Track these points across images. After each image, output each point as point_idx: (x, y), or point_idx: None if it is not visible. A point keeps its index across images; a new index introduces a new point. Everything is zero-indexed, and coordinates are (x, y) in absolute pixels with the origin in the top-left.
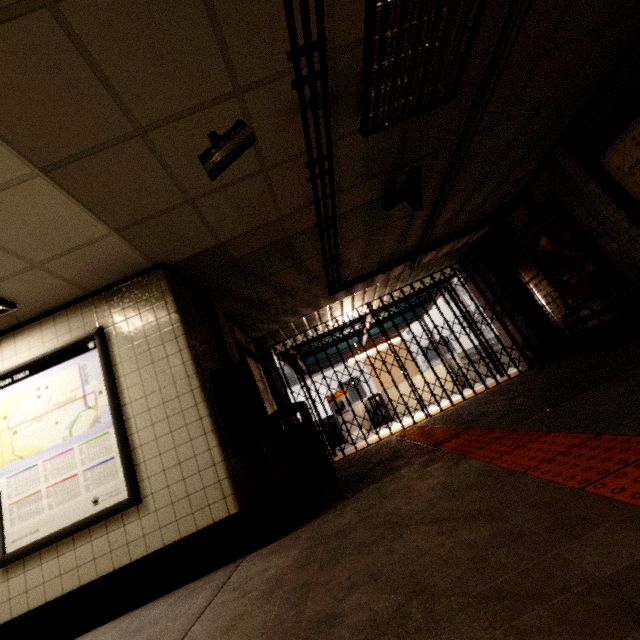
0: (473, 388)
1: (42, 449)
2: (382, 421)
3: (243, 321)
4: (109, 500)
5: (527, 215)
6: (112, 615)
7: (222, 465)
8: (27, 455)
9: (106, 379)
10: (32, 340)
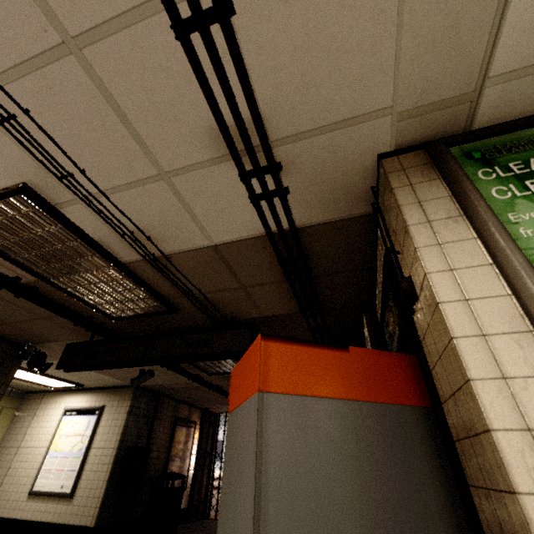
0: None
1: (62, 451)
2: None
3: (190, 402)
4: (65, 489)
5: None
6: None
7: (101, 500)
8: (58, 451)
9: (92, 432)
10: (84, 398)
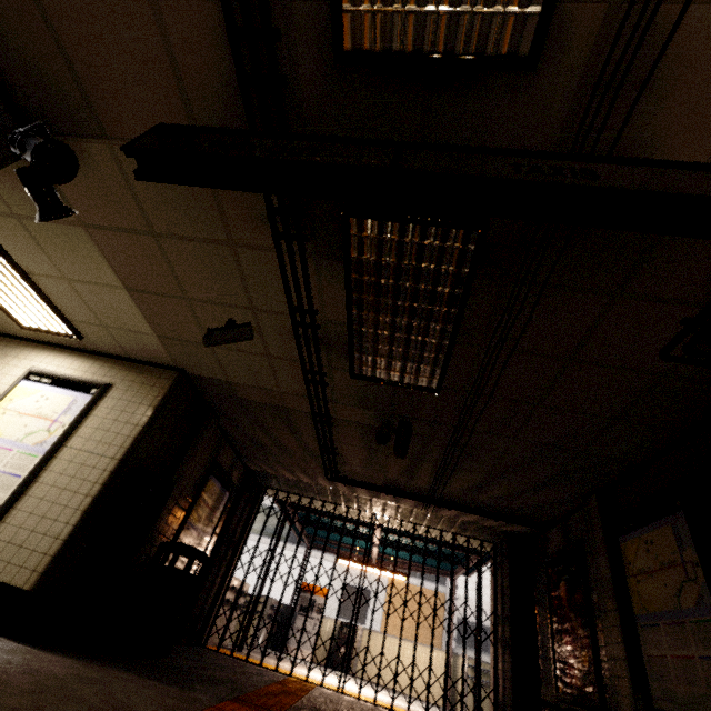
0: (410, 703)
1: (2, 436)
2: (336, 663)
3: (241, 447)
4: None
5: (561, 545)
6: None
7: (60, 543)
8: None
9: (75, 420)
10: (75, 364)
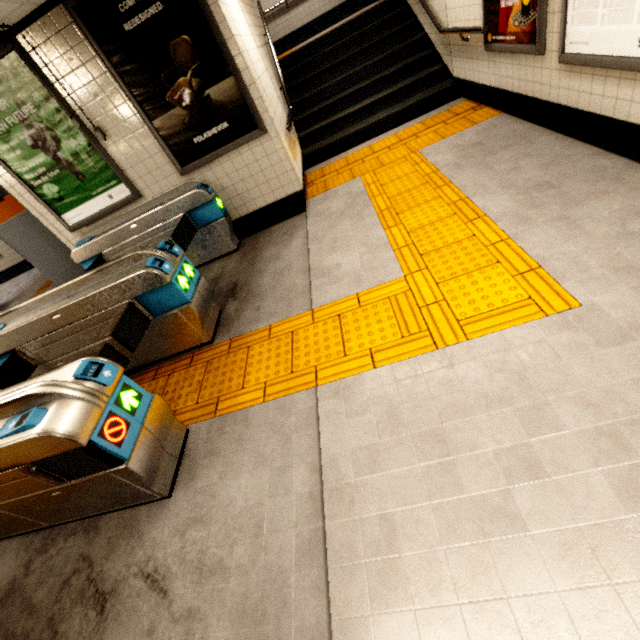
0: None
1: None
2: None
3: None
4: None
5: None
6: (14, 277)
7: None
8: None
9: None
10: None
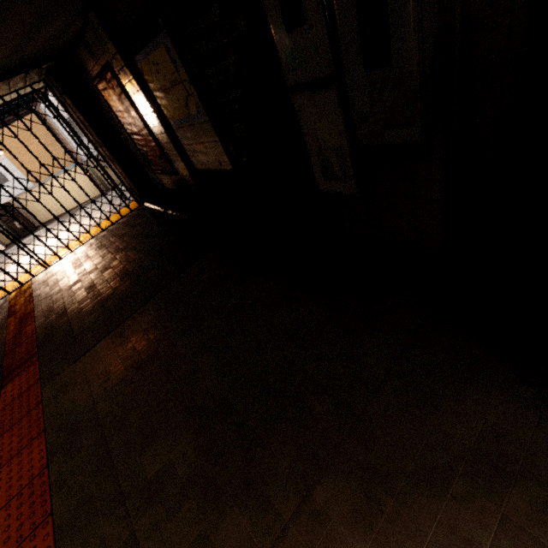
0: (89, 232)
1: None
2: (23, 233)
3: None
4: None
5: (96, 67)
6: None
7: None
8: None
9: None
10: None
